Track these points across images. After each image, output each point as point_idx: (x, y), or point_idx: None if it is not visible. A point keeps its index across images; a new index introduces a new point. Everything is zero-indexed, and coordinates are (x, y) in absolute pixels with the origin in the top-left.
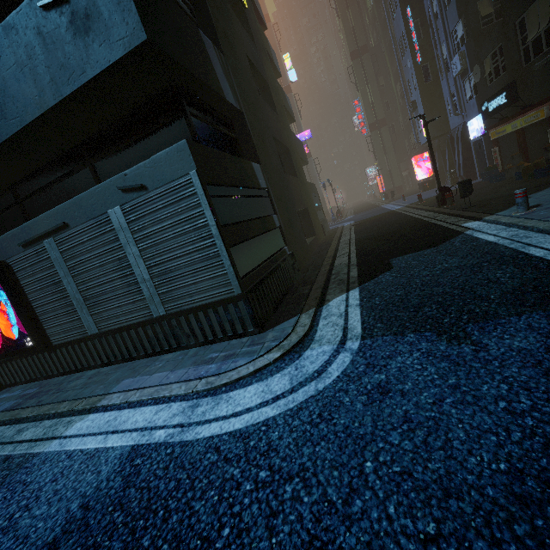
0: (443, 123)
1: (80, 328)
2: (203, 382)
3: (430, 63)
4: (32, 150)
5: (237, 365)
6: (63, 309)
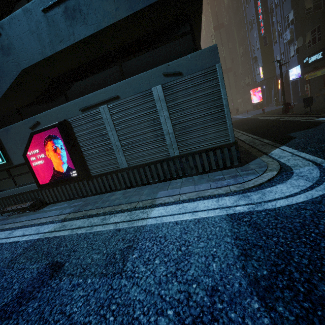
0: (272, 70)
1: (114, 164)
2: (233, 187)
3: (268, 35)
4: (88, 50)
5: (250, 178)
6: (104, 152)
